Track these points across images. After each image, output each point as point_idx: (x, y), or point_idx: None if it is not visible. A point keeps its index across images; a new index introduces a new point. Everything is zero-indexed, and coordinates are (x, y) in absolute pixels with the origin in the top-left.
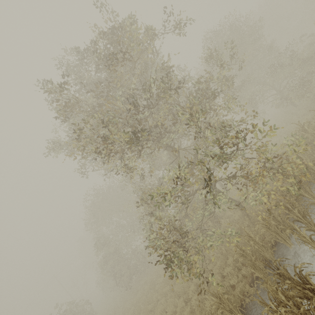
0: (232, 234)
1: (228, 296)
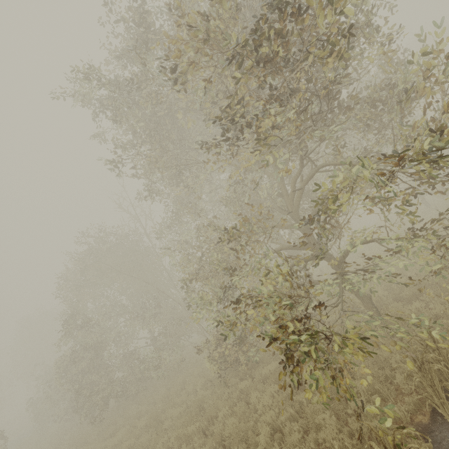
0: (419, 323)
1: (419, 447)
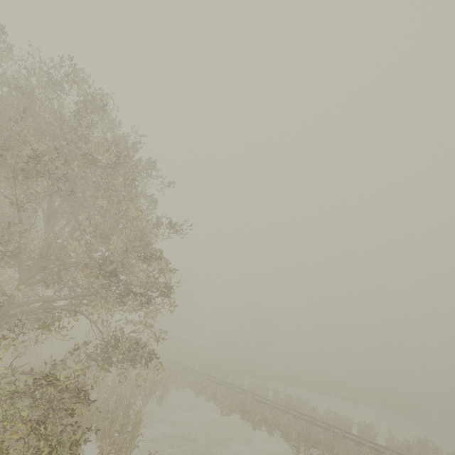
0: None
1: None
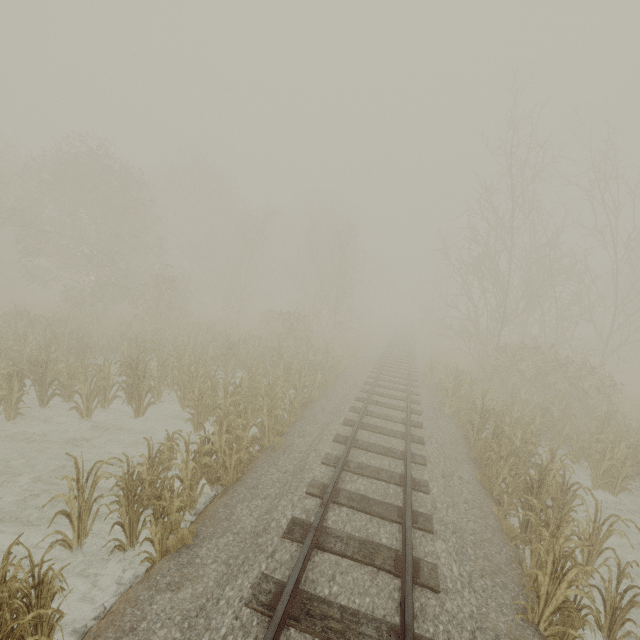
0: None
1: None
